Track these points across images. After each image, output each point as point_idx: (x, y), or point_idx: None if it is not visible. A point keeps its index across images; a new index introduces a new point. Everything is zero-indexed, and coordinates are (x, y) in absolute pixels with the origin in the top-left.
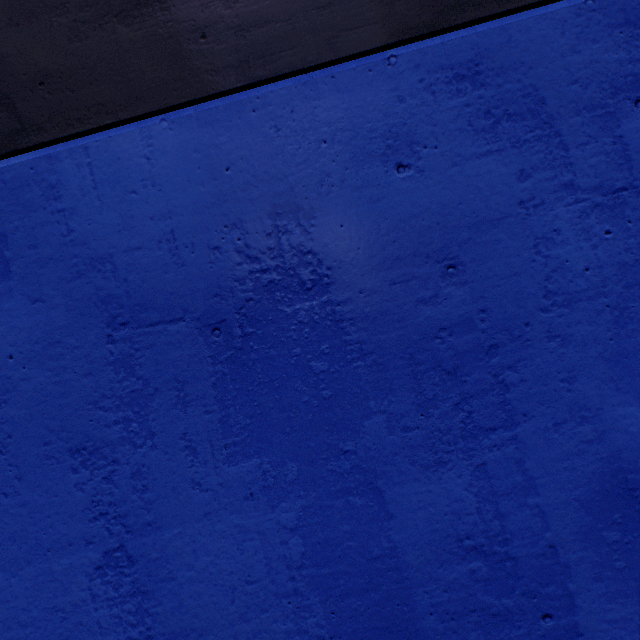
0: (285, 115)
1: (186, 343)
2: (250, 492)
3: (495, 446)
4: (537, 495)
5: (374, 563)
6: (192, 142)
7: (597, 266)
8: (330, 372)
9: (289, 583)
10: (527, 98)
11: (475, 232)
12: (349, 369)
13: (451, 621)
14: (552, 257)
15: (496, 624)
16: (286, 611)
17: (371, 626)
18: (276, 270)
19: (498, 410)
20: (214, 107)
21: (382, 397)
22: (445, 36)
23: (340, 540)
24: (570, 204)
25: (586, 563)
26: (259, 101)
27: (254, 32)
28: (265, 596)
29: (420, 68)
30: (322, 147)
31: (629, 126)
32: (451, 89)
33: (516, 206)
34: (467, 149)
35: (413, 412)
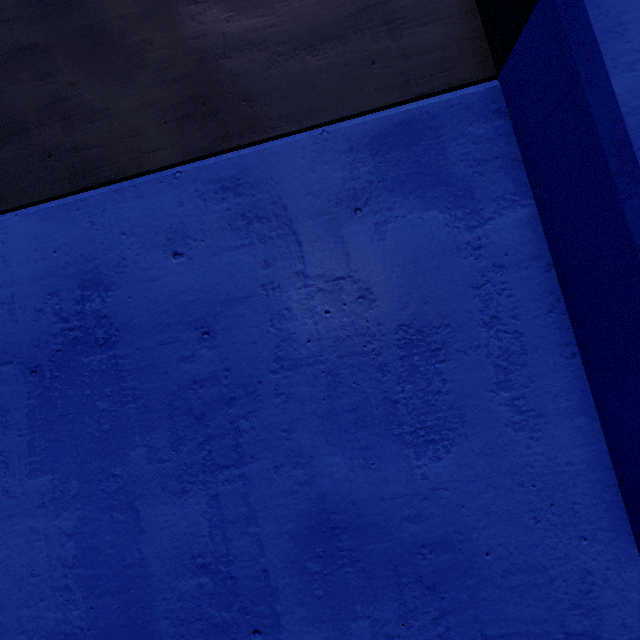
0: (99, 214)
1: (12, 381)
2: (43, 501)
3: (227, 481)
4: (257, 525)
5: (127, 570)
6: (34, 231)
7: (317, 339)
8: (110, 411)
9: (63, 579)
10: (273, 205)
11: (226, 307)
12: (124, 409)
13: (181, 626)
14: (283, 330)
15: (216, 633)
16: (58, 602)
17: (120, 623)
18: (80, 329)
19: (232, 451)
20: (52, 207)
21: (146, 433)
22: (218, 157)
23: (104, 547)
24: (300, 288)
25: (292, 588)
26: (82, 203)
27: (84, 153)
28: (44, 588)
29: (197, 181)
30: (122, 238)
31: (349, 229)
32: (218, 197)
33: (259, 288)
34: (226, 243)
35: (168, 447)
